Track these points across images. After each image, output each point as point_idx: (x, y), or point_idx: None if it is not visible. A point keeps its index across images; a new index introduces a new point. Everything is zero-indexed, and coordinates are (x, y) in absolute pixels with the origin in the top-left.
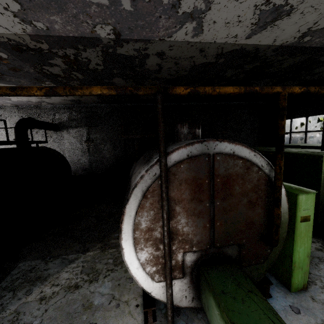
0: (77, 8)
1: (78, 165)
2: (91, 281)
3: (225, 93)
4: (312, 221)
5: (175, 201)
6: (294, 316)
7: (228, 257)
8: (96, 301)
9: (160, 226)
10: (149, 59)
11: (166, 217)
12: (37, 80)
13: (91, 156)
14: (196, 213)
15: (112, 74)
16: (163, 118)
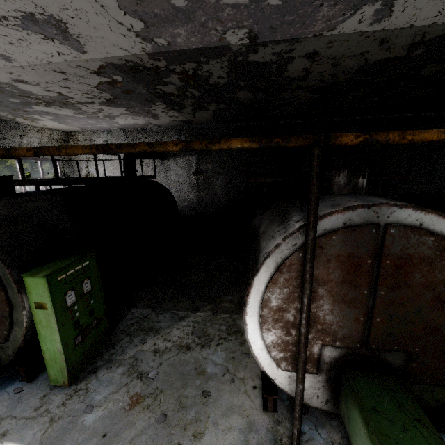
0: (207, 15)
1: (184, 203)
2: (203, 345)
3: (421, 141)
4: None
5: (319, 281)
6: None
7: (387, 365)
8: (209, 369)
9: (294, 307)
10: (293, 64)
11: (306, 302)
12: (147, 101)
13: (200, 192)
14: (346, 301)
15: (237, 87)
16: (318, 180)
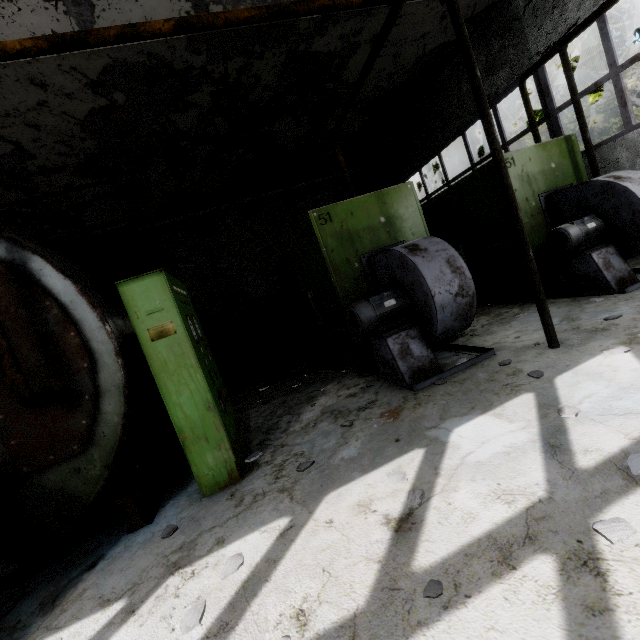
0: None
1: None
2: None
3: None
4: (184, 332)
5: None
6: (153, 545)
7: None
8: None
9: None
10: None
11: None
12: None
13: None
14: None
15: None
16: None
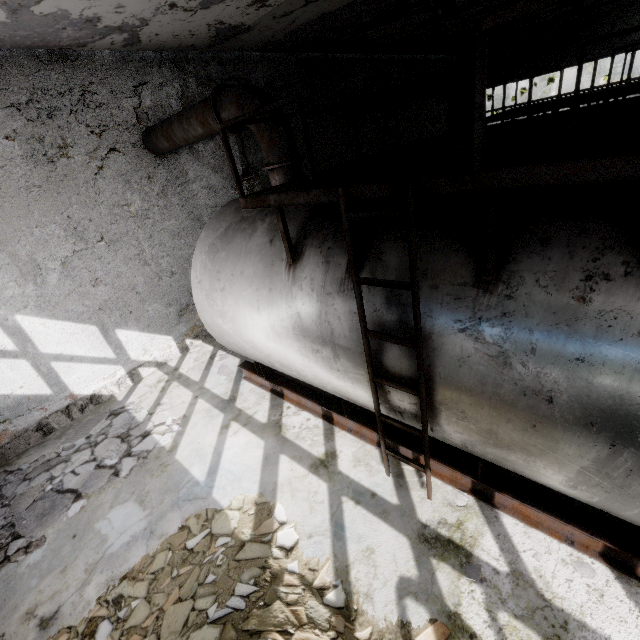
0: None
1: None
2: None
3: None
4: None
5: None
6: None
7: None
8: None
9: None
10: None
11: None
12: None
13: None
14: None
15: None
16: None
